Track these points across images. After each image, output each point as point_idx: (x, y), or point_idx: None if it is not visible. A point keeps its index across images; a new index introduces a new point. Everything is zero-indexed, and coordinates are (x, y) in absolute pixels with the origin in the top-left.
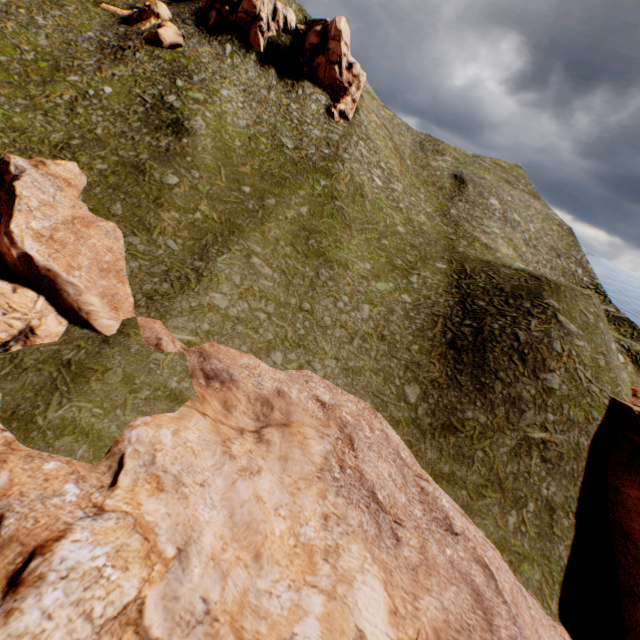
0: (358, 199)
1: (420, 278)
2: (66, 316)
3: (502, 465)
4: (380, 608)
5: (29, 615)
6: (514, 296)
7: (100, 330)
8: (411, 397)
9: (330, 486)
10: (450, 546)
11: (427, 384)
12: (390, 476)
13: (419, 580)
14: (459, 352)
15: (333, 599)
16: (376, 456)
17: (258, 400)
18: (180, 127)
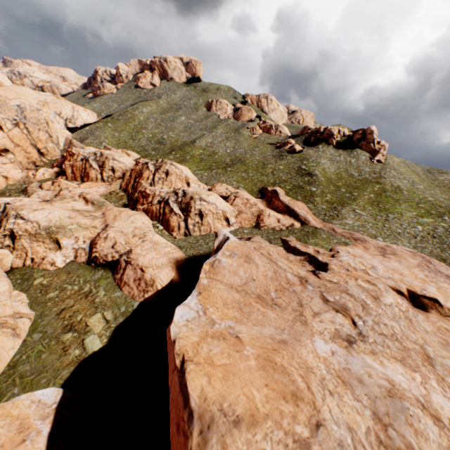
0: (398, 191)
1: (449, 219)
2: (299, 222)
3: None
4: None
5: (343, 258)
6: None
7: (312, 225)
8: None
9: (424, 270)
10: None
11: None
12: None
13: None
14: None
15: (439, 289)
16: (445, 269)
17: (378, 247)
18: (310, 174)
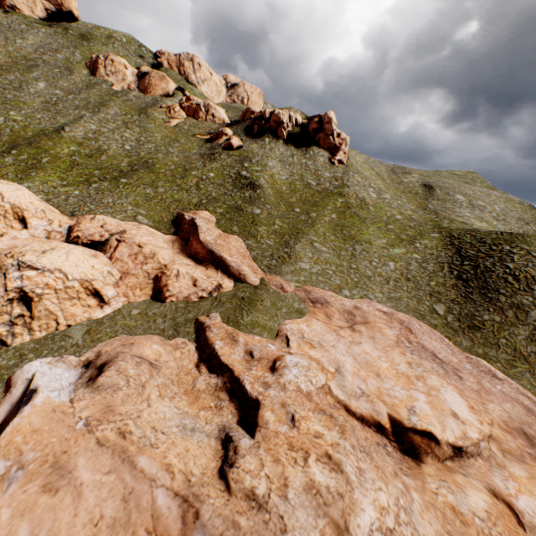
0: (364, 206)
1: (421, 244)
2: (232, 279)
3: (523, 347)
4: (461, 404)
5: (289, 375)
6: (496, 243)
7: (251, 283)
8: (439, 311)
9: (405, 350)
10: (498, 384)
11: (448, 303)
12: (442, 348)
13: (482, 396)
14: (466, 281)
15: (430, 396)
16: (428, 338)
17: (344, 312)
18: (253, 185)
